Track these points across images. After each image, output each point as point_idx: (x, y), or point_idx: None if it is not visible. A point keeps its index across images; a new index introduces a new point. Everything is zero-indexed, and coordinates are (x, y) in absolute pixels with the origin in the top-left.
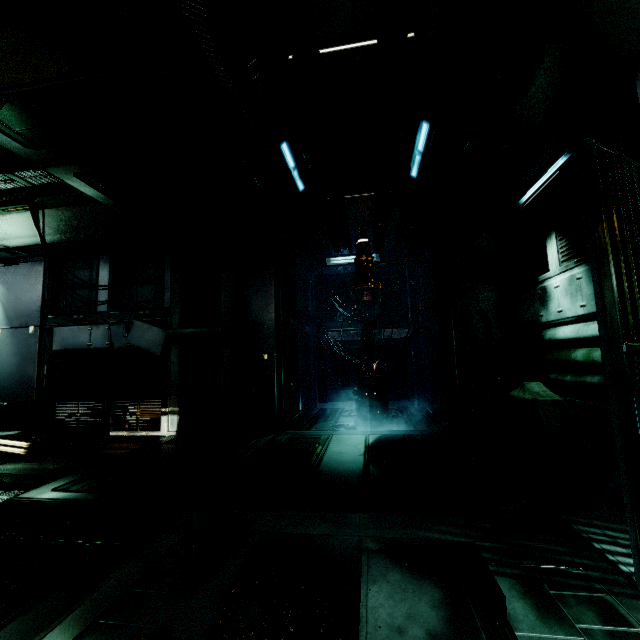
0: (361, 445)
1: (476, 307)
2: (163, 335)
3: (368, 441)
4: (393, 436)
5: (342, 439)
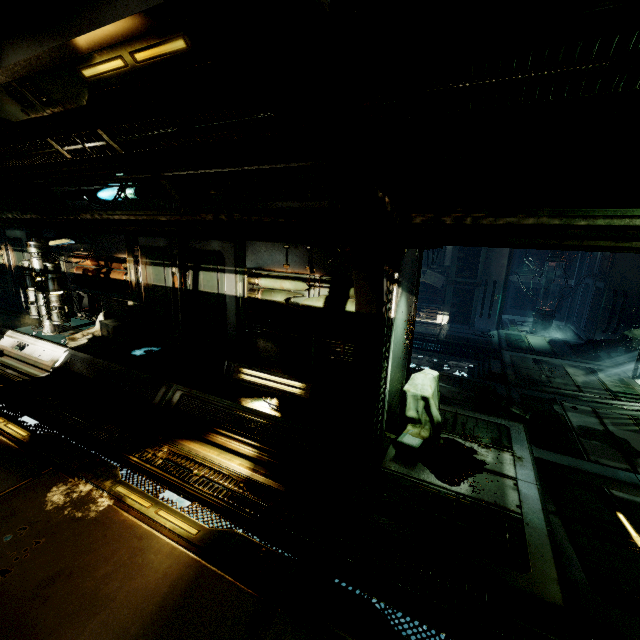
0: (544, 341)
1: (622, 288)
2: (442, 279)
3: (546, 340)
4: (557, 340)
5: (533, 338)
